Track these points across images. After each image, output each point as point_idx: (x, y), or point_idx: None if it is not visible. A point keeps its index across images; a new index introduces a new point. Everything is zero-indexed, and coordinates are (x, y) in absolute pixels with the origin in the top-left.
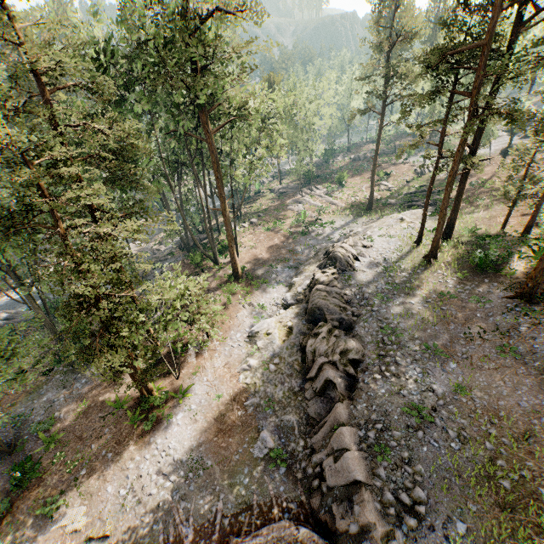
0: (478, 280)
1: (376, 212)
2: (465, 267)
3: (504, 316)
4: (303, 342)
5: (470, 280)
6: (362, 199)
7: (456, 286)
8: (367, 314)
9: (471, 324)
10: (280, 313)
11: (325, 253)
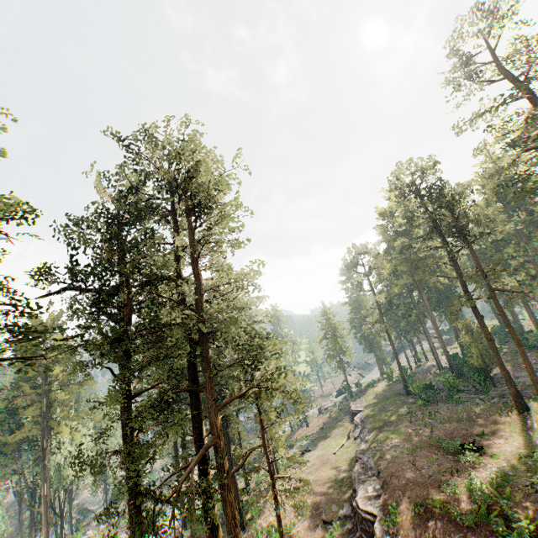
0: None
1: None
2: None
3: None
4: None
5: None
6: None
7: None
8: None
9: None
10: None
11: None
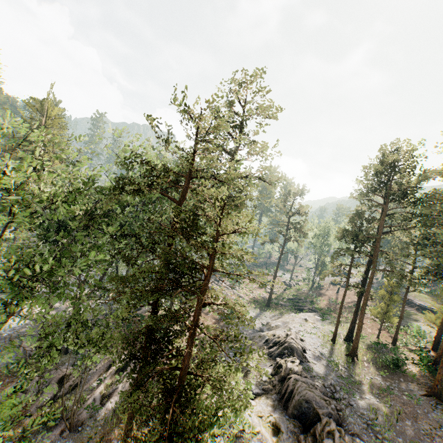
0: (396, 378)
1: (274, 309)
2: (379, 366)
3: (435, 413)
4: (306, 442)
5: (391, 379)
6: (258, 296)
7: (385, 382)
8: (347, 408)
9: (419, 420)
10: (253, 404)
11: (264, 341)
